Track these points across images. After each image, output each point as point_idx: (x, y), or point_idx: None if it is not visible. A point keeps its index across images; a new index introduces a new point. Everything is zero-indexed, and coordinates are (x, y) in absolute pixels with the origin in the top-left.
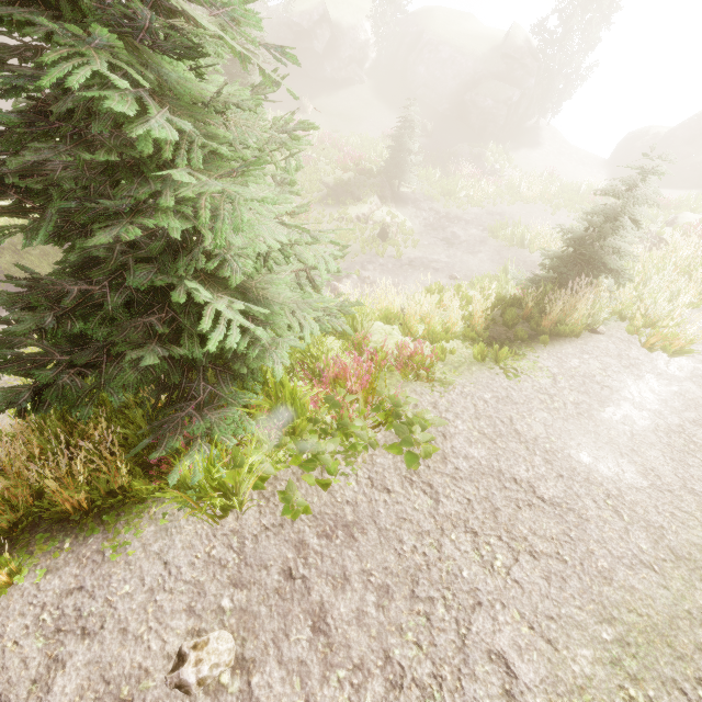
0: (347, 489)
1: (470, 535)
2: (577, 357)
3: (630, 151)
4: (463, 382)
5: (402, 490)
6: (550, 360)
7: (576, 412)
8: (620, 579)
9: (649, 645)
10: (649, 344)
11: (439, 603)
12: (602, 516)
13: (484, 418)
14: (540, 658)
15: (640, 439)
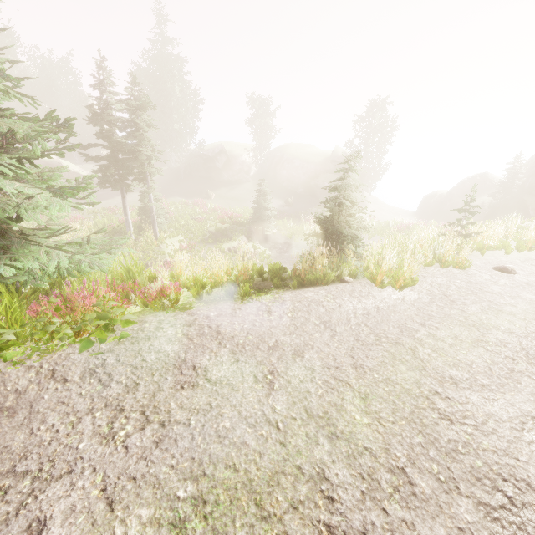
0: (23, 379)
1: (115, 412)
2: (314, 292)
3: (427, 205)
4: (202, 308)
5: (79, 380)
6: (289, 294)
7: (289, 323)
8: (234, 437)
9: (232, 504)
10: (380, 283)
11: (30, 476)
12: (254, 386)
13: (196, 326)
14: (84, 521)
15: (339, 338)
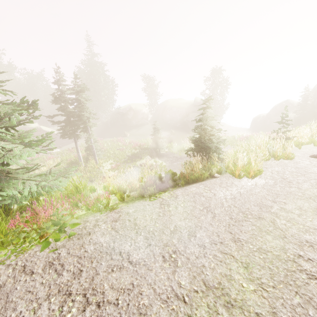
0: (3, 275)
1: (65, 296)
2: (196, 187)
3: (256, 123)
4: (124, 207)
5: (41, 271)
6: (180, 190)
7: (182, 211)
8: (152, 313)
9: None
10: (238, 175)
11: None
12: (163, 265)
13: (120, 221)
14: None
15: (218, 218)
